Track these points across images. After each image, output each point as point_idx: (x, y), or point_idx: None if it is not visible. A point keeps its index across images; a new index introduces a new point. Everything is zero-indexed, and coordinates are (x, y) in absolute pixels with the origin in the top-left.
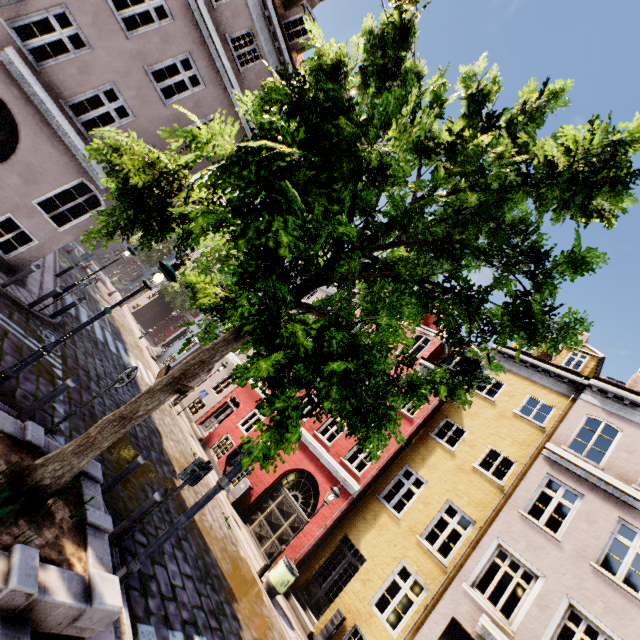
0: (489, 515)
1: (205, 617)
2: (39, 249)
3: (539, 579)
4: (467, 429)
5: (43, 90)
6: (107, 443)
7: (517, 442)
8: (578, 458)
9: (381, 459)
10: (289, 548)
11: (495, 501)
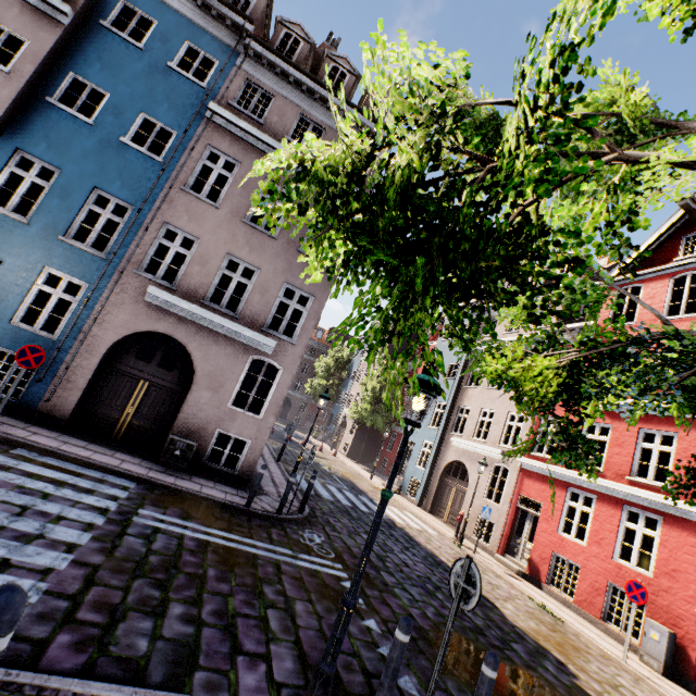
0: None
1: None
2: (254, 447)
3: None
4: None
5: (186, 302)
6: None
7: None
8: None
9: None
10: None
11: None
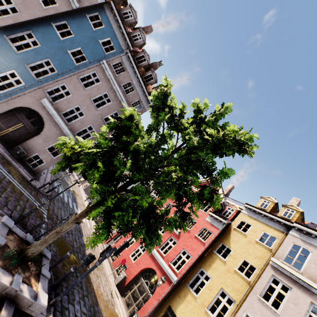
0: (242, 297)
1: None
2: (46, 165)
3: None
4: (232, 249)
5: (54, 110)
6: (51, 241)
7: (257, 257)
8: (288, 266)
9: (188, 264)
10: (141, 311)
11: (245, 289)
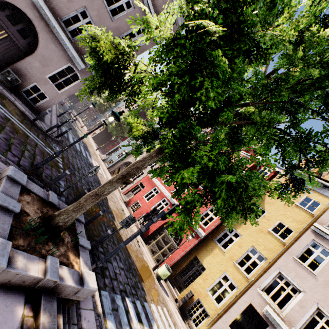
0: (275, 256)
1: (130, 288)
2: (50, 102)
3: (301, 292)
4: (266, 210)
5: (49, 12)
6: (89, 207)
7: (296, 220)
8: None
9: (217, 221)
10: (167, 258)
11: (279, 250)
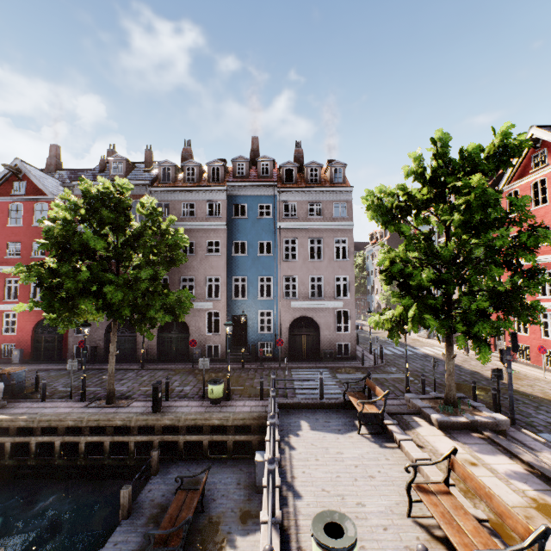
0: None
1: None
2: (352, 344)
3: None
4: None
5: (305, 302)
6: (453, 383)
7: None
8: None
9: None
10: None
11: None
